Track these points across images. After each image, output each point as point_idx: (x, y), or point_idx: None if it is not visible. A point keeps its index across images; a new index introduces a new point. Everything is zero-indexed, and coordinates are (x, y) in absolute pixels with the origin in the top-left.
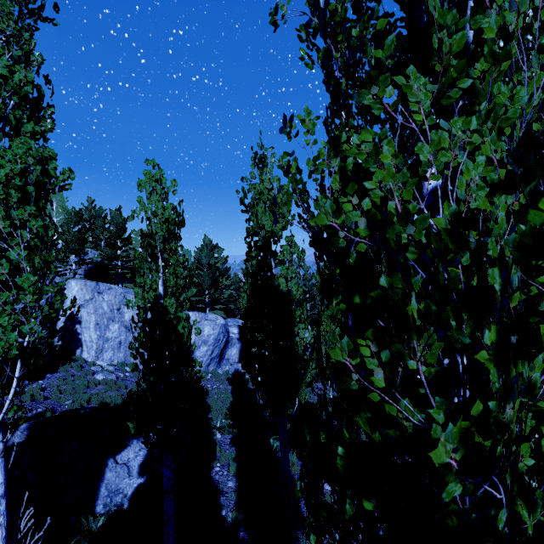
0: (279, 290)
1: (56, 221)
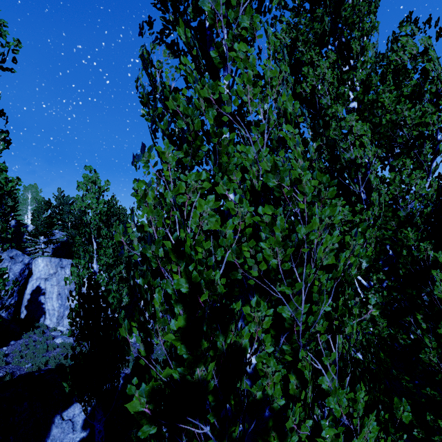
0: None
1: (30, 208)
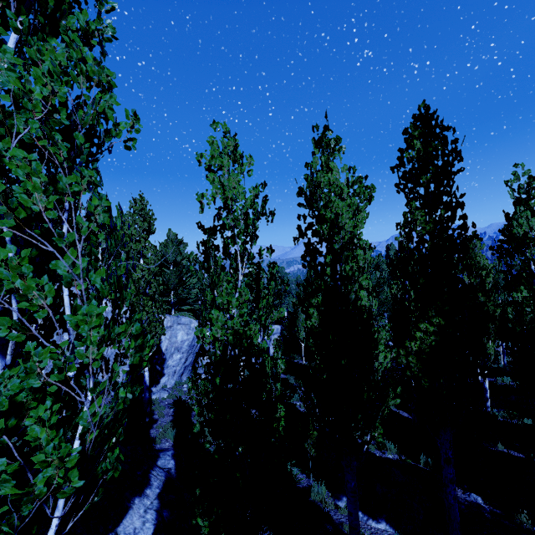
0: (360, 305)
1: None
